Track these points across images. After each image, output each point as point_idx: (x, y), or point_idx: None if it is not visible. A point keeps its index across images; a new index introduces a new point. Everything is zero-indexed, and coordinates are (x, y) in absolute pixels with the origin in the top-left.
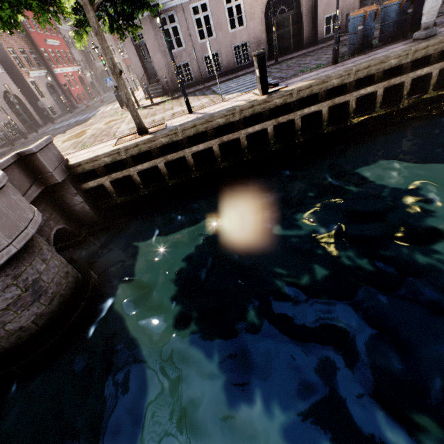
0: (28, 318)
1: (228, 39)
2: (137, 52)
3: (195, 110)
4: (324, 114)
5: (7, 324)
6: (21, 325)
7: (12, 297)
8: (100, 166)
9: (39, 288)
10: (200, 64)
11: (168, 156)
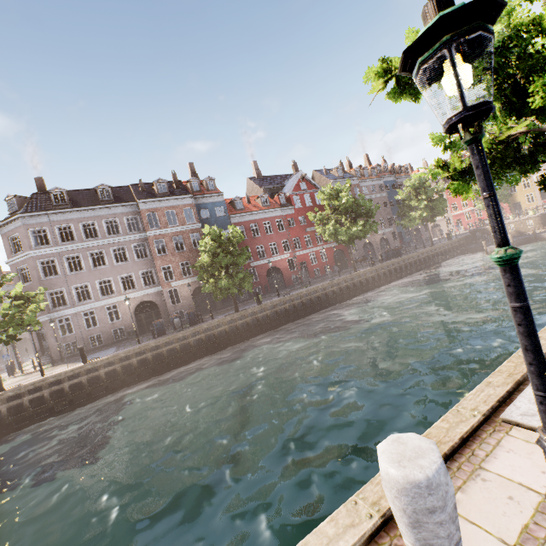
0: None
1: (109, 326)
2: (38, 337)
3: (48, 374)
4: (119, 370)
5: None
6: None
7: None
8: None
9: None
10: (86, 341)
11: (11, 403)
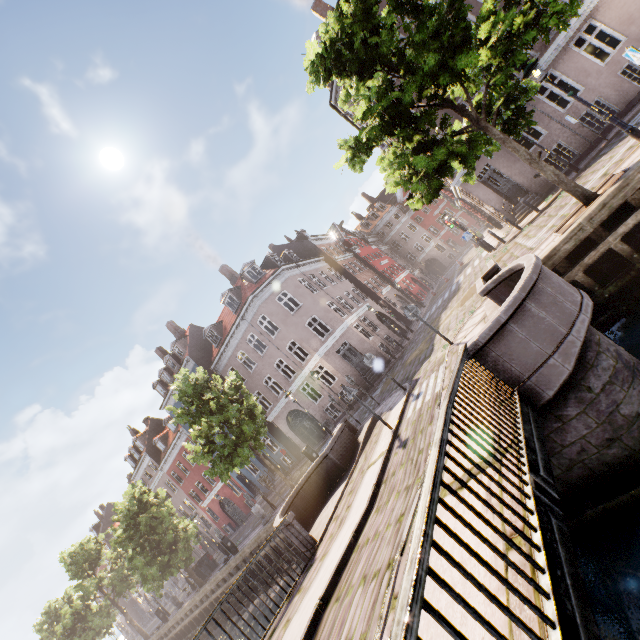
0: (638, 400)
1: (605, 74)
2: (486, 187)
3: None
4: None
5: (618, 406)
6: (634, 409)
7: (607, 368)
8: (561, 259)
9: (626, 363)
10: (577, 132)
11: None
